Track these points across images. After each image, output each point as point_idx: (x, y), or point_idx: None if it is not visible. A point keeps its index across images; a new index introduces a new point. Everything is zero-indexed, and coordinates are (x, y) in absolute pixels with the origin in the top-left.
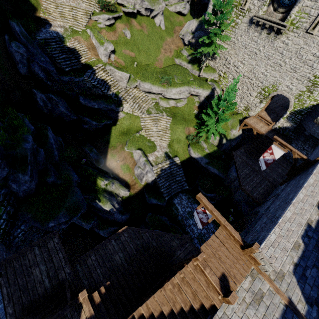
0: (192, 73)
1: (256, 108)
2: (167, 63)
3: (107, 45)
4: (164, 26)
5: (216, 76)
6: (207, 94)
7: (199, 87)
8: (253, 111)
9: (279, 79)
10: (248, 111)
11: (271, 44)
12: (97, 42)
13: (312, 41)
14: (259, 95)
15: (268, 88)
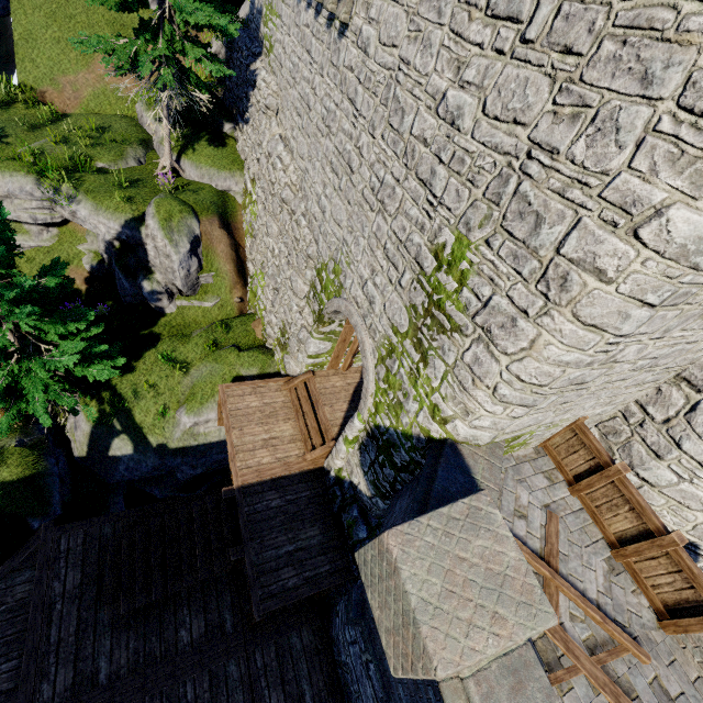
0: (159, 154)
1: (302, 349)
2: (102, 106)
3: None
4: (156, 0)
5: (236, 187)
6: (116, 232)
7: (83, 196)
8: (295, 360)
9: (348, 235)
10: (286, 352)
11: (334, 56)
12: None
13: (436, 6)
14: (314, 296)
15: (327, 272)
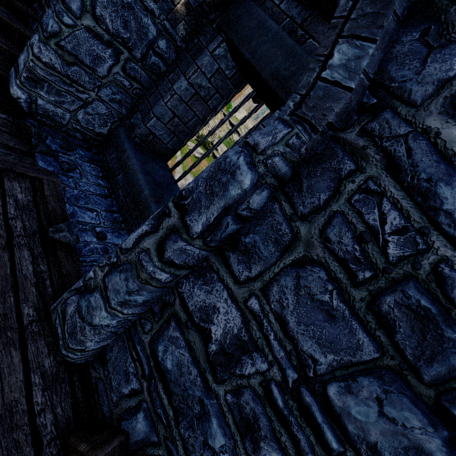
0: None
1: None
2: None
3: (189, 176)
4: None
5: None
6: None
7: None
8: None
9: None
10: None
11: None
12: (182, 168)
13: None
14: None
15: None
